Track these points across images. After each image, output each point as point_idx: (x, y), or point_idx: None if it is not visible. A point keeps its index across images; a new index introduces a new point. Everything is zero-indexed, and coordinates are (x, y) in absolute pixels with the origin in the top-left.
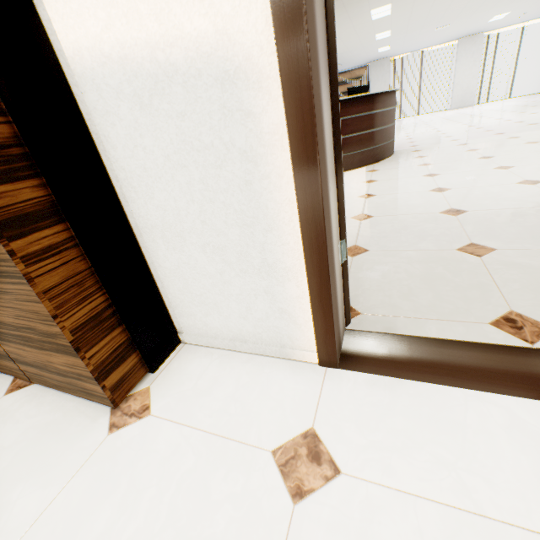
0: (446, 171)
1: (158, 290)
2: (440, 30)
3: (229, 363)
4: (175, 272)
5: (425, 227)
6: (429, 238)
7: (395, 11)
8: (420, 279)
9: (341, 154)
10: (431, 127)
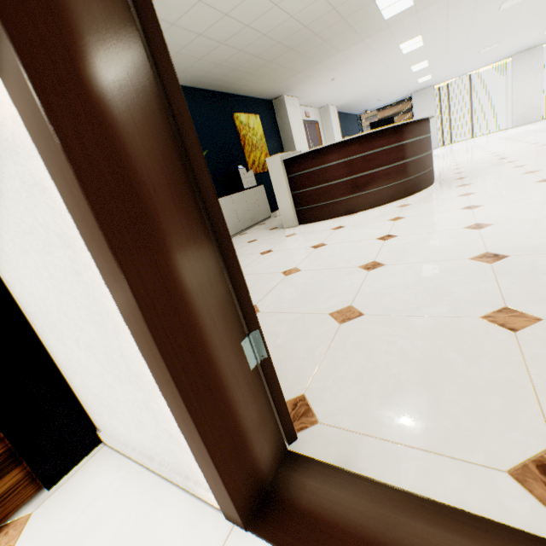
0: (491, 201)
1: (63, 382)
2: (486, 51)
3: (129, 488)
4: (70, 365)
5: (445, 280)
6: (446, 297)
7: (427, 41)
8: (417, 367)
9: (223, 221)
10: (484, 150)
